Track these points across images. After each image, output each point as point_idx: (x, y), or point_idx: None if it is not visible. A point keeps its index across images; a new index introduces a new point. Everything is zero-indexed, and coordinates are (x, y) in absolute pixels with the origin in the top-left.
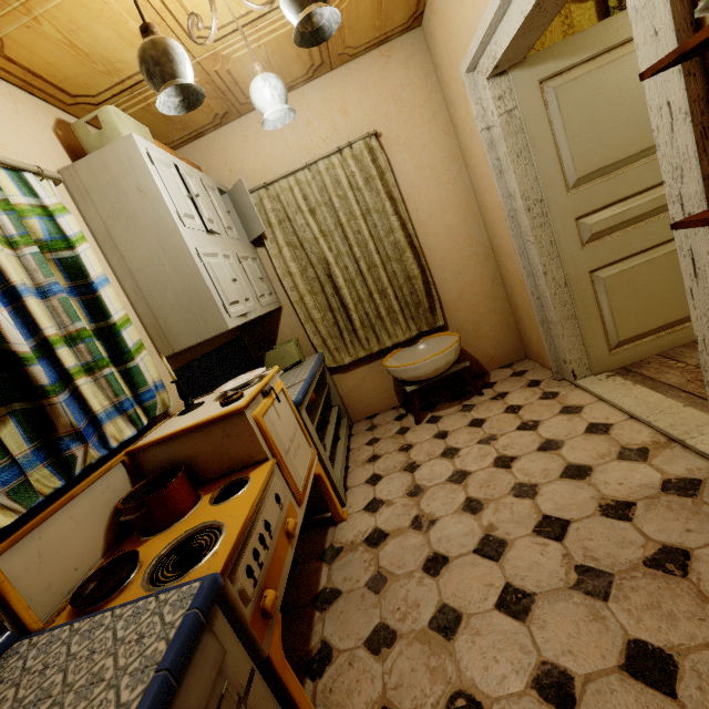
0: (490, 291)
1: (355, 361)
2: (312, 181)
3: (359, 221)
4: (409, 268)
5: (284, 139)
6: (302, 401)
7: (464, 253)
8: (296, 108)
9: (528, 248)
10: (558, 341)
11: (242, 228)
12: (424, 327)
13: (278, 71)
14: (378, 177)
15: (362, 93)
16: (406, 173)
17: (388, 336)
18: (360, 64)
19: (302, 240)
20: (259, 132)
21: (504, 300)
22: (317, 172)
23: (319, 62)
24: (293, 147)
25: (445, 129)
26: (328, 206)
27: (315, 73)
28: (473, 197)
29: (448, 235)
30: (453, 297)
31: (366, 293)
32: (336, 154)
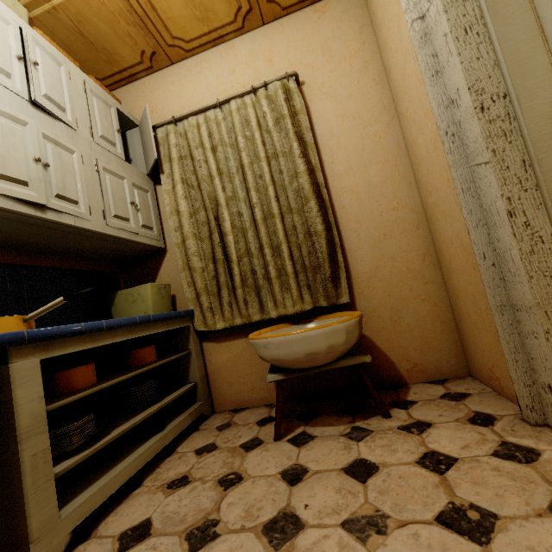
0: (418, 270)
1: (232, 330)
2: (223, 121)
3: (262, 163)
4: (310, 221)
5: (206, 84)
6: (25, 341)
7: (387, 216)
8: (224, 57)
9: (479, 178)
10: (536, 345)
11: (143, 161)
12: (322, 300)
13: (200, 5)
14: (288, 116)
15: (291, 45)
16: (325, 121)
17: (274, 303)
18: (293, 19)
19: (201, 181)
20: (186, 78)
21: (439, 285)
22: (229, 112)
23: (247, 7)
24: (213, 92)
25: (377, 78)
26: (234, 148)
27: (245, 24)
28: (405, 153)
29: (368, 193)
30: (367, 270)
31: (256, 245)
32: (250, 94)
